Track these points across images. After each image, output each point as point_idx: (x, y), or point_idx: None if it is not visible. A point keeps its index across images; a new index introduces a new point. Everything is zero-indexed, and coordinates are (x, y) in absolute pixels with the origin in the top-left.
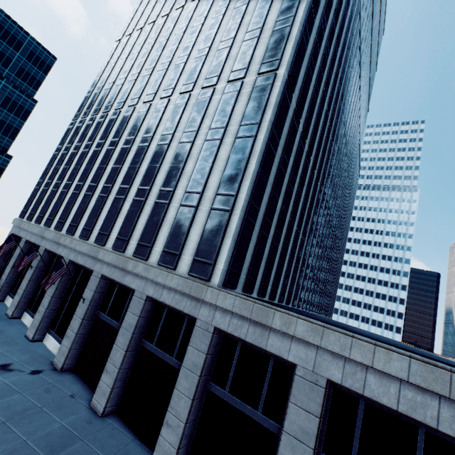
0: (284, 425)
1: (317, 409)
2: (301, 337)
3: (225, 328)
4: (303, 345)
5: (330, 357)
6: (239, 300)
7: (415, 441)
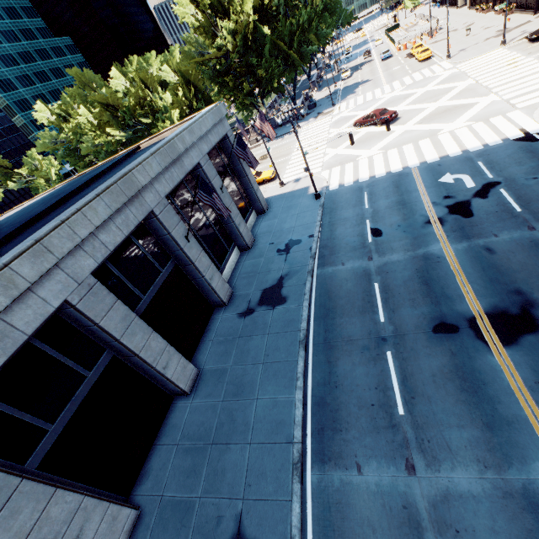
0: (117, 337)
1: (112, 297)
2: (39, 275)
3: None
4: (47, 281)
5: (73, 259)
6: None
7: (135, 245)
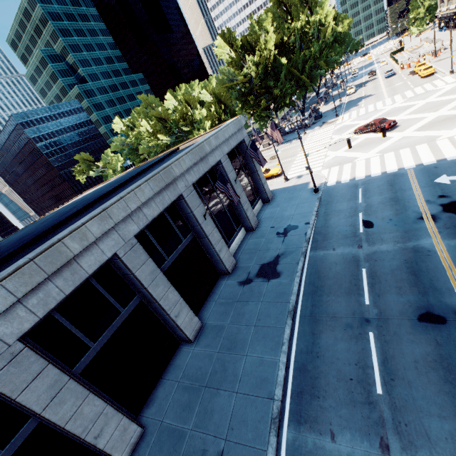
0: (145, 286)
1: (146, 255)
2: (102, 233)
3: (34, 320)
4: (106, 238)
5: (124, 224)
6: (11, 279)
7: (167, 219)
